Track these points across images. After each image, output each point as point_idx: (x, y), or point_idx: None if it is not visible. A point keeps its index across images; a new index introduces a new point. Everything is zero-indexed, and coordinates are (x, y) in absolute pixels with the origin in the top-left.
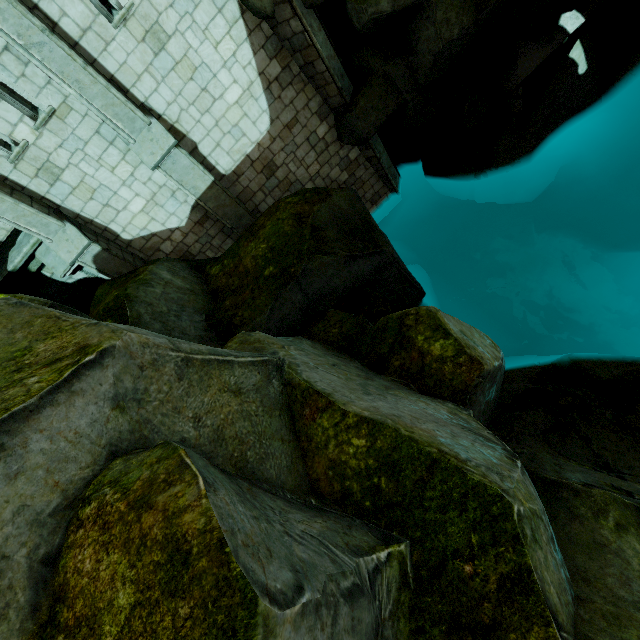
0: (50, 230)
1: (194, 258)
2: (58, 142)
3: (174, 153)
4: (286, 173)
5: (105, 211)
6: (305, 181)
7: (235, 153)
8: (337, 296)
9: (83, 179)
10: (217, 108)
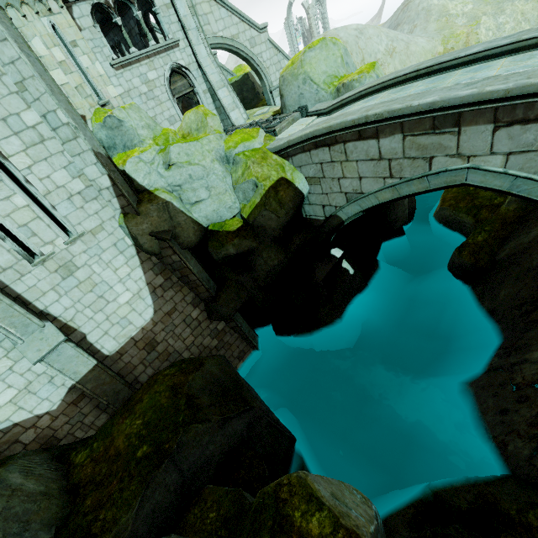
0: None
1: (59, 442)
2: None
3: (61, 346)
4: (165, 346)
5: None
6: (182, 350)
7: (121, 337)
8: (214, 464)
9: None
10: (110, 307)
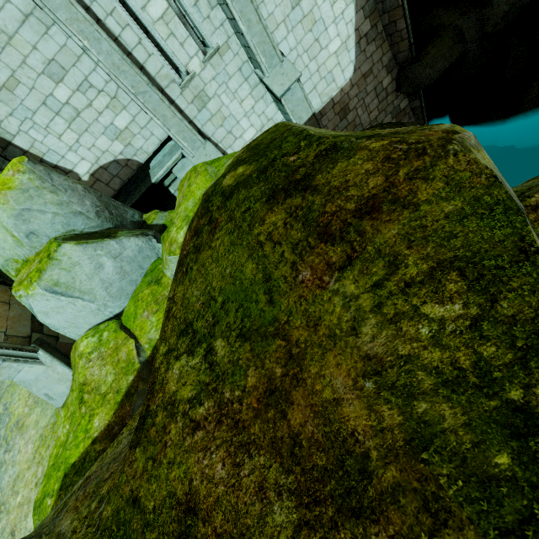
0: (195, 146)
1: None
2: (213, 75)
3: (294, 86)
4: (354, 116)
5: (227, 137)
6: (365, 125)
7: (324, 96)
8: None
9: (220, 108)
10: (321, 56)
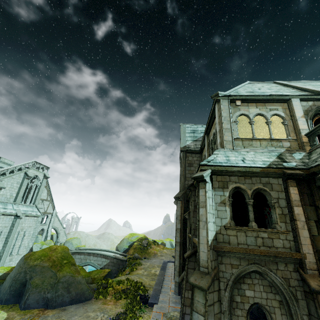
0: None
1: None
2: None
3: None
4: None
5: None
6: None
7: None
8: None
9: None
10: None
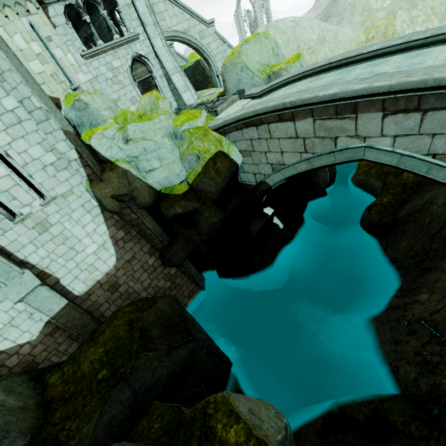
0: None
1: (38, 366)
2: None
3: (38, 289)
4: (126, 288)
5: None
6: (140, 291)
7: (89, 281)
8: (161, 384)
9: None
10: (79, 257)
